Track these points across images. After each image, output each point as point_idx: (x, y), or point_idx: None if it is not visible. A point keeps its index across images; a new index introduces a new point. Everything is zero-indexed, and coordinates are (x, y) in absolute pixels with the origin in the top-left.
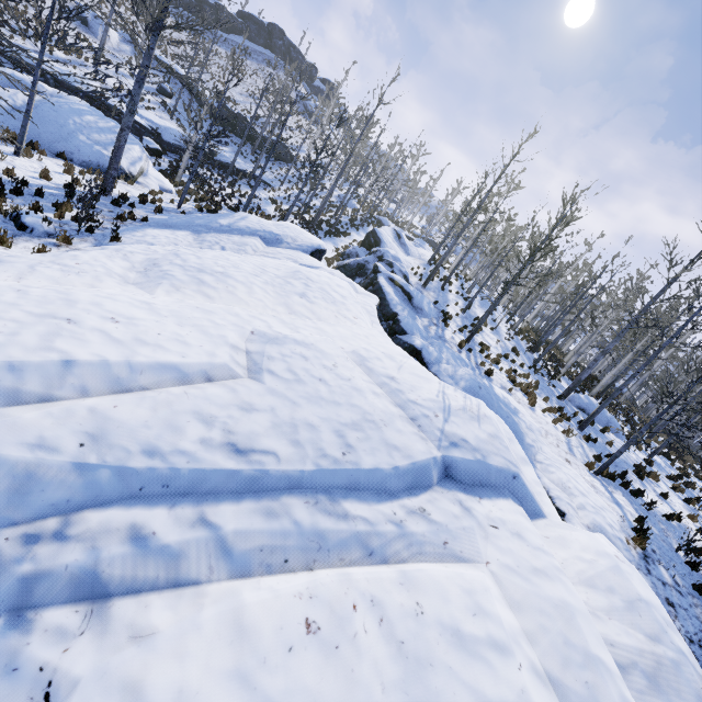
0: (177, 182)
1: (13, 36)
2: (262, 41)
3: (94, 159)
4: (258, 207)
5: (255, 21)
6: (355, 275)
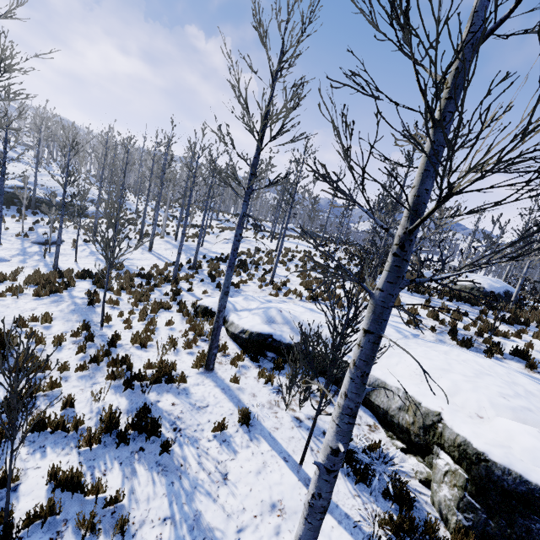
0: None
1: None
2: None
3: None
4: None
5: None
6: None
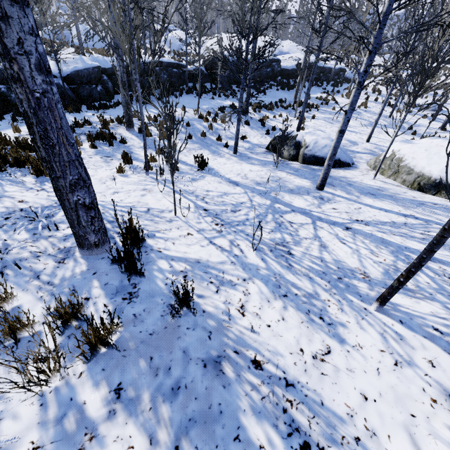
0: None
1: None
2: None
3: None
4: None
5: None
6: None
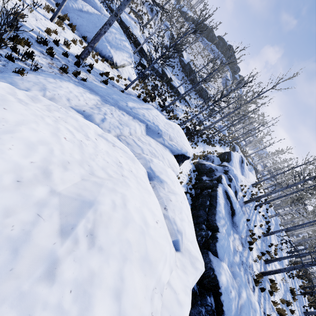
0: (142, 81)
1: (117, 1)
2: (222, 50)
3: (101, 48)
4: (172, 110)
5: (223, 41)
6: (205, 173)
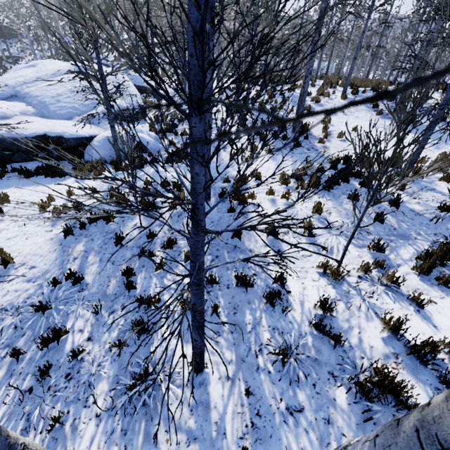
0: None
1: None
2: None
3: None
4: None
5: None
6: None
